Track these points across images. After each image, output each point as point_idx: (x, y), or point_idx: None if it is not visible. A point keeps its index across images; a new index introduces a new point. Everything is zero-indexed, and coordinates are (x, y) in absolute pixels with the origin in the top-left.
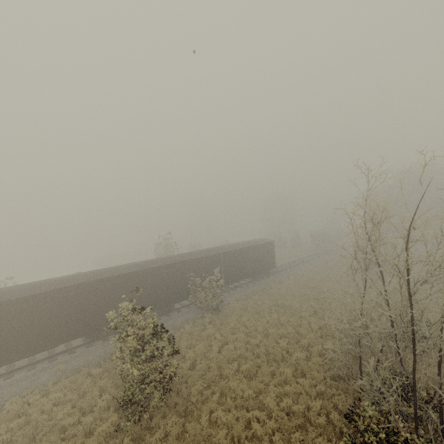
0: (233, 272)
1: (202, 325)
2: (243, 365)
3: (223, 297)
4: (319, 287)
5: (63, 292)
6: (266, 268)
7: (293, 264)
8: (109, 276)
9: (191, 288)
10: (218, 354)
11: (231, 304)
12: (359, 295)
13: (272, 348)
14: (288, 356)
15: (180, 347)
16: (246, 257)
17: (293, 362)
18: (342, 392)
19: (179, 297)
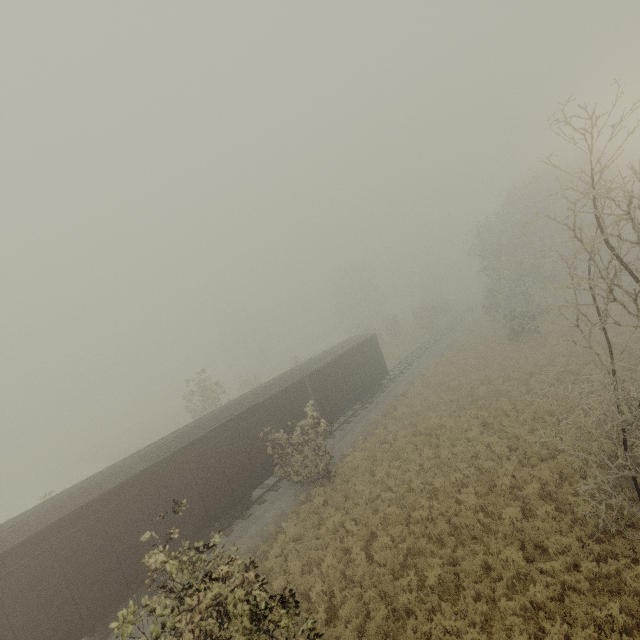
0: (332, 403)
1: (315, 515)
2: (430, 575)
3: (330, 450)
4: (466, 383)
5: (4, 565)
6: (377, 379)
7: (409, 362)
8: (107, 490)
9: (273, 454)
10: (371, 567)
11: (347, 458)
12: (608, 373)
13: (455, 514)
14: (489, 520)
15: (290, 578)
16: (344, 371)
17: (507, 530)
18: (628, 561)
19: (256, 478)
